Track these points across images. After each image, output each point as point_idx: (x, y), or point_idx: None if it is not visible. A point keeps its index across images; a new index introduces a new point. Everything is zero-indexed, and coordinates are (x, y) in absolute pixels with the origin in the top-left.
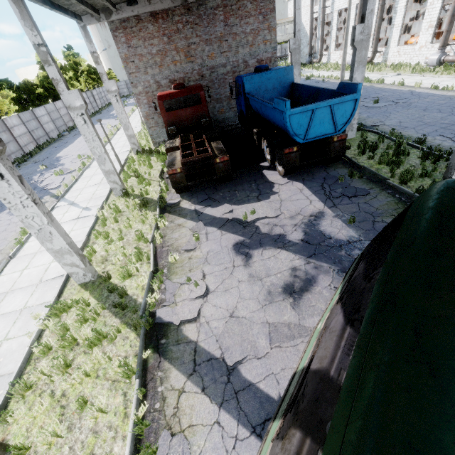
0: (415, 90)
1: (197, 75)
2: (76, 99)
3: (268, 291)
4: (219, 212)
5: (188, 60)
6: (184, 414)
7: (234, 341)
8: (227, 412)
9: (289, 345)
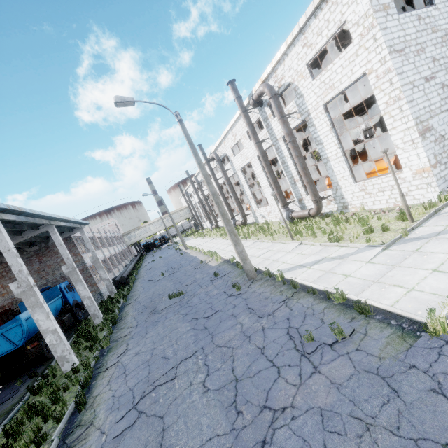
0: (197, 256)
1: None
2: None
3: None
4: None
5: None
6: None
7: None
8: None
9: None
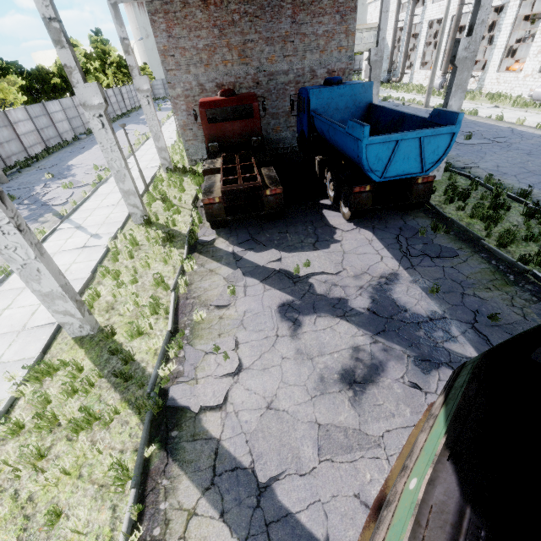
0: (516, 128)
1: (252, 81)
2: (94, 95)
3: (320, 377)
4: (263, 260)
5: (241, 61)
6: None
7: (270, 445)
8: None
9: (345, 459)
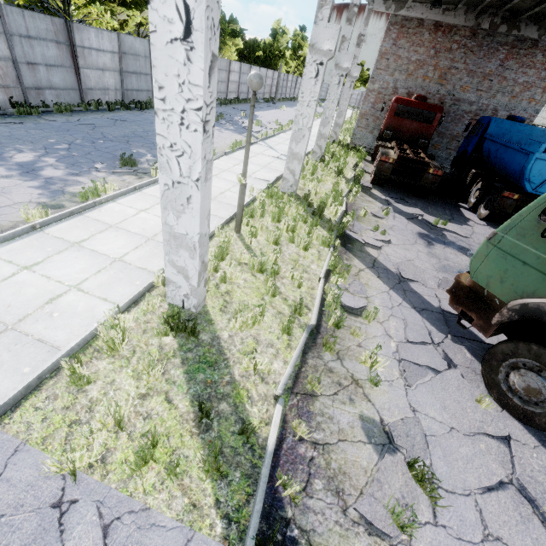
0: None
1: (438, 99)
2: (347, 61)
3: (444, 266)
4: (409, 210)
5: (439, 81)
6: (362, 278)
7: (409, 270)
8: (395, 293)
9: None
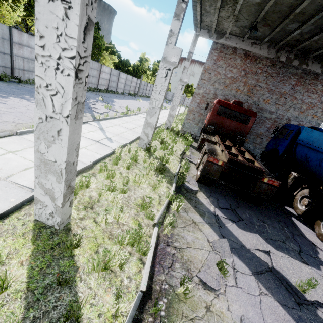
0: None
1: (247, 107)
2: (174, 55)
3: None
4: (249, 242)
5: (248, 94)
6: None
7: None
8: None
9: None
